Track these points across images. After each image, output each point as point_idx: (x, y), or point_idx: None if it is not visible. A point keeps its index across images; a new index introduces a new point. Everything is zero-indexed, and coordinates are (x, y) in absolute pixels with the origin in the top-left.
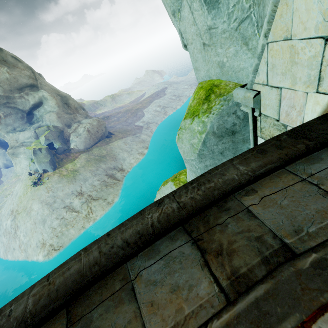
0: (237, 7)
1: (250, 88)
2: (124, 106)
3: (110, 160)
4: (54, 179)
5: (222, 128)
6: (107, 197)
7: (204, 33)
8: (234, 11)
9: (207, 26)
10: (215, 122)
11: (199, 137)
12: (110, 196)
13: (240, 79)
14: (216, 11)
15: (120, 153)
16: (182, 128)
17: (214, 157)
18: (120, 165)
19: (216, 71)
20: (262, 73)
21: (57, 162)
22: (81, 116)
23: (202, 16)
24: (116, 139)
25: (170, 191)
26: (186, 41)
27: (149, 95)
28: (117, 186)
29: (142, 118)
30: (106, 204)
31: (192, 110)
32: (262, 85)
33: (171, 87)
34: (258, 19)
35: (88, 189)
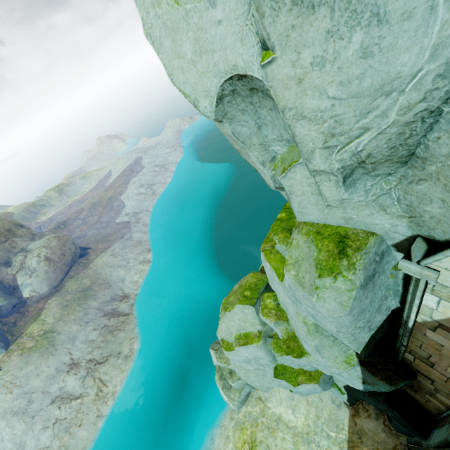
0: (375, 187)
1: (424, 265)
2: (85, 198)
3: (101, 290)
4: (14, 364)
5: (367, 277)
6: (120, 348)
7: (334, 200)
8: (372, 189)
9: (341, 198)
10: (362, 277)
11: (348, 294)
12: (125, 344)
13: (370, 228)
14: (352, 188)
15: (112, 273)
16: (321, 287)
17: (361, 304)
18: (120, 290)
19: (338, 221)
20: (447, 263)
21: (6, 332)
22: (23, 240)
23: (336, 191)
24: (96, 254)
25: (242, 315)
26: (289, 192)
27: (119, 172)
28: (128, 325)
29: (123, 209)
30: (123, 361)
31: (328, 266)
32: (445, 269)
33: (147, 155)
34: (400, 197)
35: (84, 351)
